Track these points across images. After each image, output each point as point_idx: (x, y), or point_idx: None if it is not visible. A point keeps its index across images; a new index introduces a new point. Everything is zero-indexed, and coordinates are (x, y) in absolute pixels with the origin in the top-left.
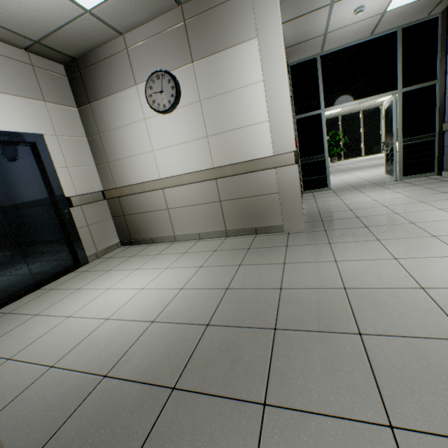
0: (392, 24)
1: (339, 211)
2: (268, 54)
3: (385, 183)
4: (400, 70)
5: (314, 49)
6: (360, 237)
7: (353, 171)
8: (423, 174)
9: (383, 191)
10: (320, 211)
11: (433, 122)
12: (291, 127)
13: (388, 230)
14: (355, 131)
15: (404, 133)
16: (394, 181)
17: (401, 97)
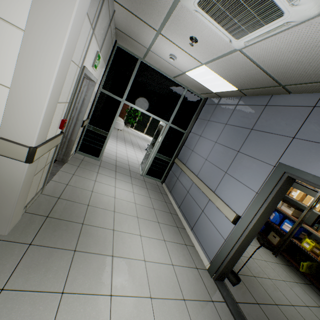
0: (185, 82)
1: (78, 203)
2: (48, 4)
3: (135, 175)
4: (175, 112)
5: (139, 52)
6: (50, 279)
7: (130, 145)
8: (156, 178)
9: (127, 185)
10: (62, 194)
11: (174, 152)
12: (40, 118)
13: (87, 267)
14: (148, 117)
15: (159, 149)
16: (140, 175)
17: (168, 128)
